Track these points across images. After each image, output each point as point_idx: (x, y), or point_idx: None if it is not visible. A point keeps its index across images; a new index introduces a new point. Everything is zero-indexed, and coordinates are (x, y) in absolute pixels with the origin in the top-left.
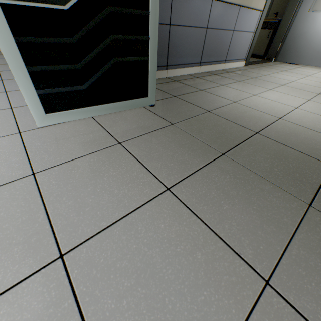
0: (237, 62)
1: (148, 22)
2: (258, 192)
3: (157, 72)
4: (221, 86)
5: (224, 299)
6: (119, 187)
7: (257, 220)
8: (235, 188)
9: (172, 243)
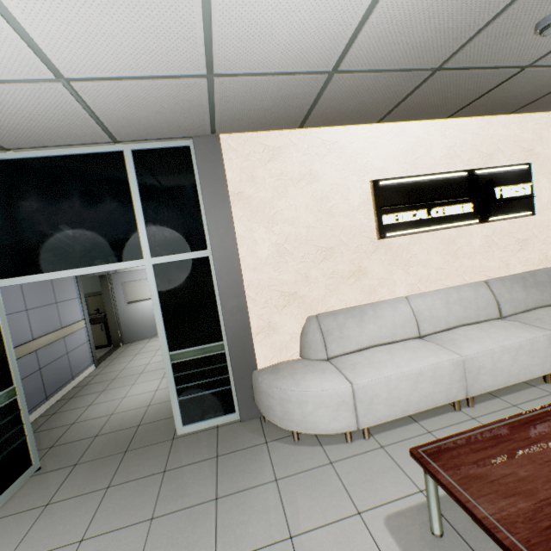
0: (87, 370)
1: (20, 415)
2: (152, 451)
3: None
4: (90, 406)
5: (154, 485)
6: (79, 511)
7: (156, 460)
8: (142, 458)
9: (127, 494)
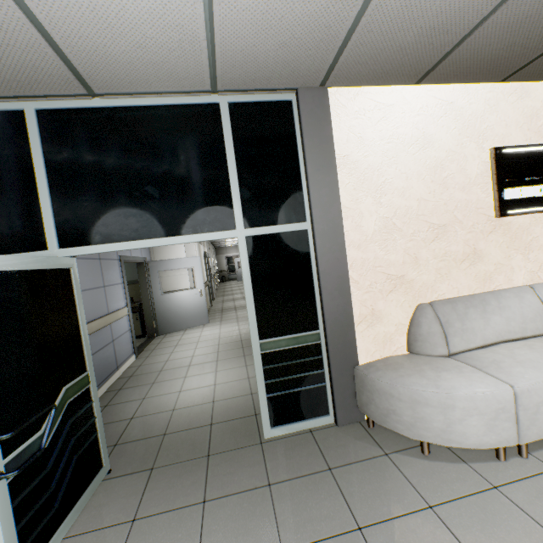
0: (129, 360)
1: (92, 407)
2: (241, 457)
3: None
4: (144, 399)
5: (263, 503)
6: (178, 532)
7: (251, 469)
8: (232, 466)
9: (232, 513)
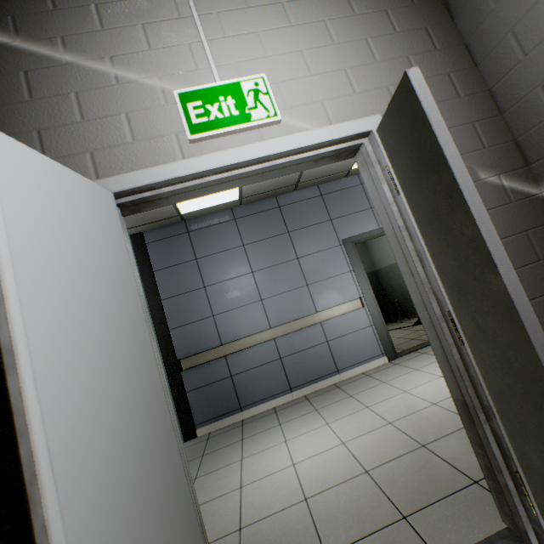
0: (366, 363)
1: None
2: None
3: (230, 418)
4: (276, 425)
5: None
6: None
7: None
8: None
9: None
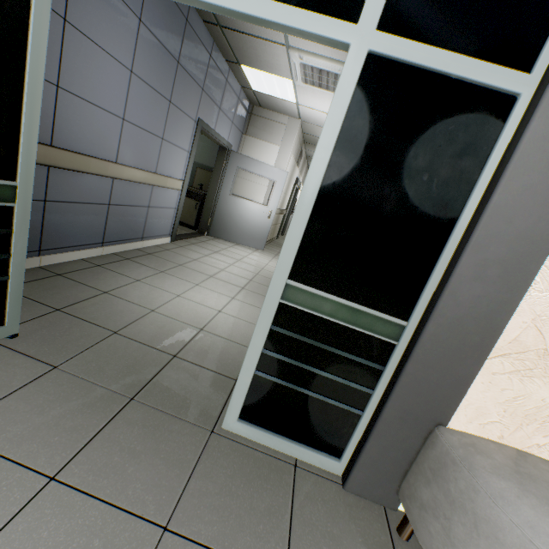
0: (160, 238)
1: (10, 239)
2: (168, 436)
3: None
4: (137, 281)
5: None
6: None
7: (163, 470)
8: (144, 440)
9: (62, 546)
